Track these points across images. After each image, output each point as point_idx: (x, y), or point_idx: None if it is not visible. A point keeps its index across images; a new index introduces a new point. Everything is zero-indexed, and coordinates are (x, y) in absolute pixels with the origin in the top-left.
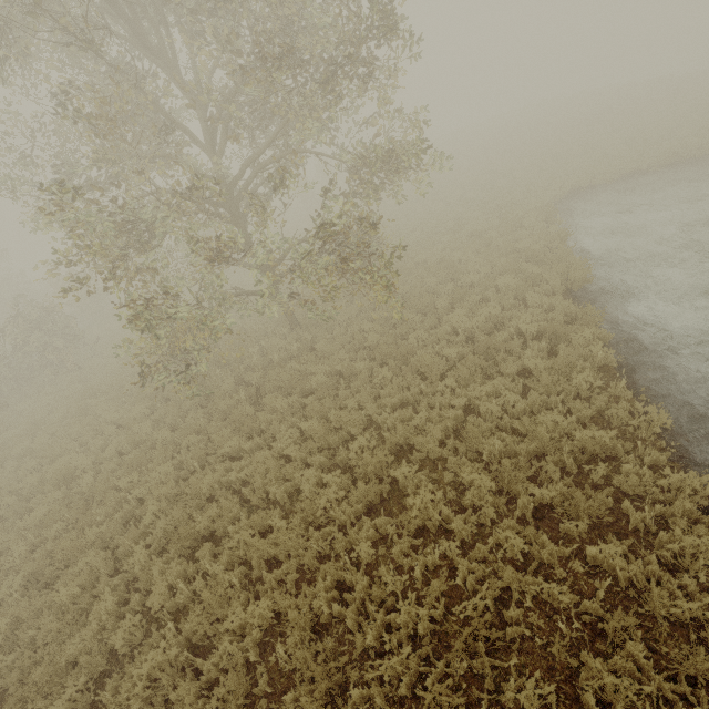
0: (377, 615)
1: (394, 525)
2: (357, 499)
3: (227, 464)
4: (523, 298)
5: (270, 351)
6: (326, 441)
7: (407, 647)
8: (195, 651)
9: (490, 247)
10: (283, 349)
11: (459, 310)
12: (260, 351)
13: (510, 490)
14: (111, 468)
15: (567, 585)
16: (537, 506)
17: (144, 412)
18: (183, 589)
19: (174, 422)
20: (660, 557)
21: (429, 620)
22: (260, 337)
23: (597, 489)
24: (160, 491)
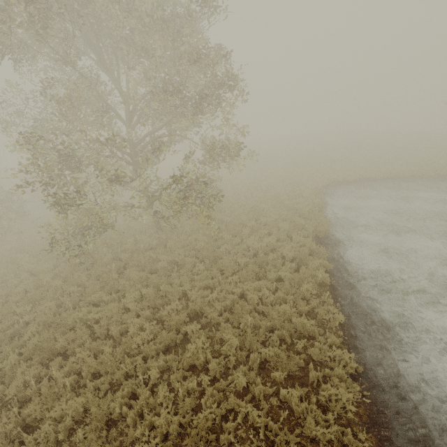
0: (147, 417)
1: (177, 361)
2: (160, 341)
3: (90, 308)
4: (292, 236)
5: (140, 242)
6: (154, 302)
7: (156, 439)
8: (26, 430)
9: (281, 204)
10: (147, 242)
11: (253, 237)
12: (135, 241)
13: (251, 348)
14: (16, 299)
15: (264, 411)
16: (263, 361)
17: (50, 267)
18: (33, 386)
19: (67, 277)
20: (320, 401)
21: (179, 425)
22: (136, 233)
23: (299, 355)
24: (40, 318)
